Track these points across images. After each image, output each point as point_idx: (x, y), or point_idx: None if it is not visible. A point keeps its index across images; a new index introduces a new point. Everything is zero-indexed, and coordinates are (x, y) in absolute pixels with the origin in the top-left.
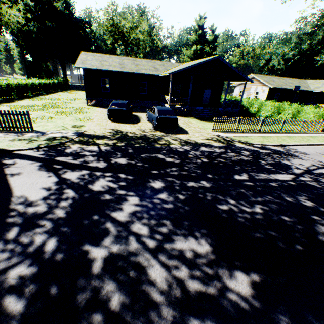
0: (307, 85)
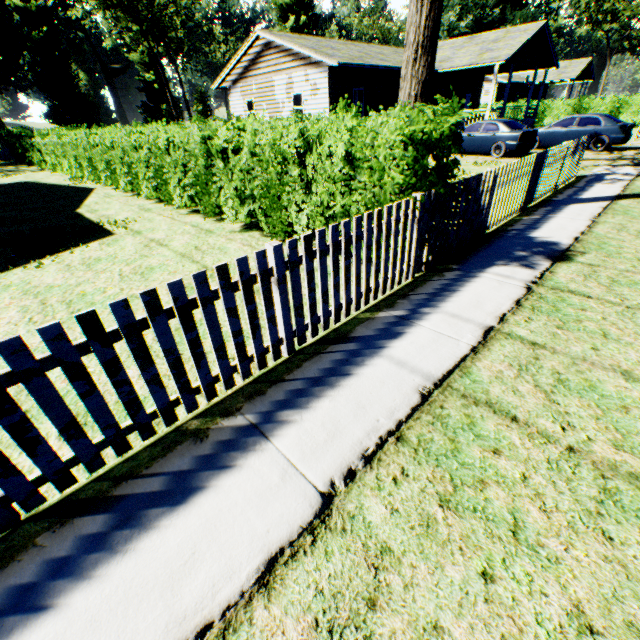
0: (520, 76)
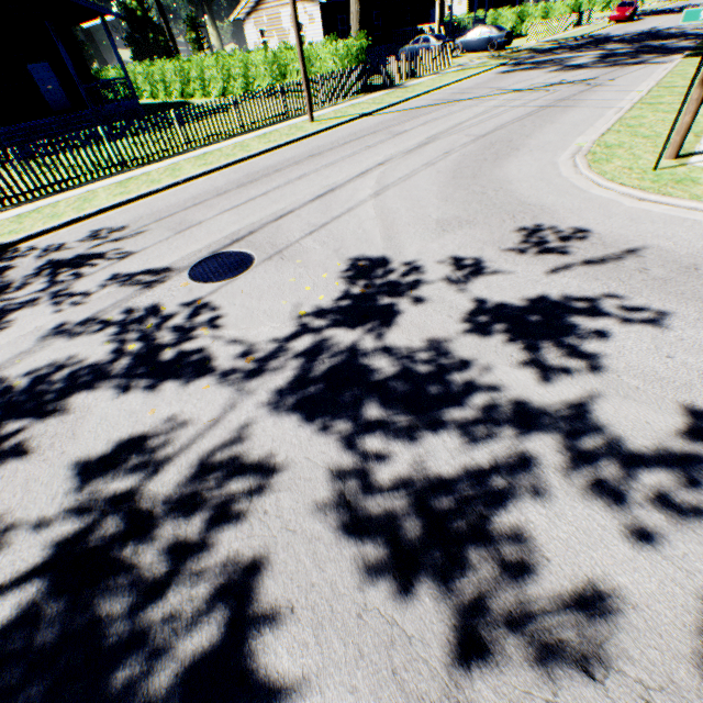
0: None
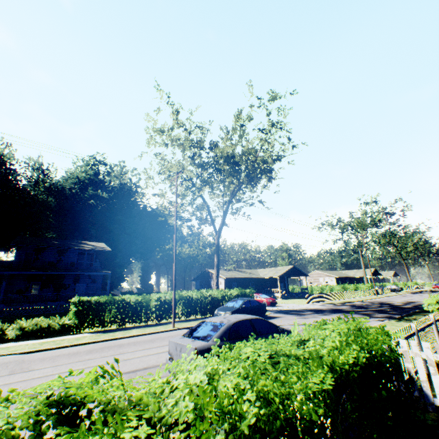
0: None
